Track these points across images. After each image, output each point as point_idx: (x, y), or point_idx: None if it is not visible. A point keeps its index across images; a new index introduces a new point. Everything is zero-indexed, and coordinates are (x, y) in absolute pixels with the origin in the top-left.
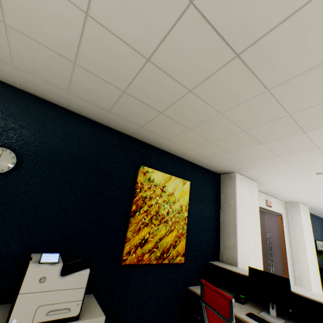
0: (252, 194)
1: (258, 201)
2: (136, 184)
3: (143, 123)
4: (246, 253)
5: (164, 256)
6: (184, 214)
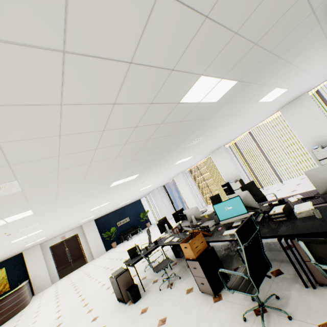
0: (36, 250)
1: (41, 250)
2: None
3: None
4: (35, 272)
5: (1, 292)
6: (6, 277)
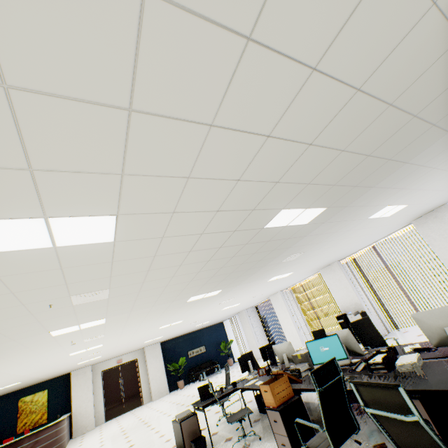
0: (86, 373)
1: (92, 374)
2: (19, 406)
3: (10, 391)
4: (79, 404)
5: (36, 424)
6: (46, 404)
